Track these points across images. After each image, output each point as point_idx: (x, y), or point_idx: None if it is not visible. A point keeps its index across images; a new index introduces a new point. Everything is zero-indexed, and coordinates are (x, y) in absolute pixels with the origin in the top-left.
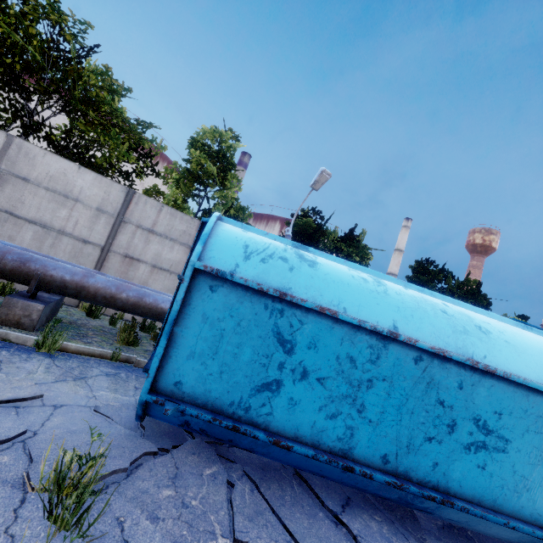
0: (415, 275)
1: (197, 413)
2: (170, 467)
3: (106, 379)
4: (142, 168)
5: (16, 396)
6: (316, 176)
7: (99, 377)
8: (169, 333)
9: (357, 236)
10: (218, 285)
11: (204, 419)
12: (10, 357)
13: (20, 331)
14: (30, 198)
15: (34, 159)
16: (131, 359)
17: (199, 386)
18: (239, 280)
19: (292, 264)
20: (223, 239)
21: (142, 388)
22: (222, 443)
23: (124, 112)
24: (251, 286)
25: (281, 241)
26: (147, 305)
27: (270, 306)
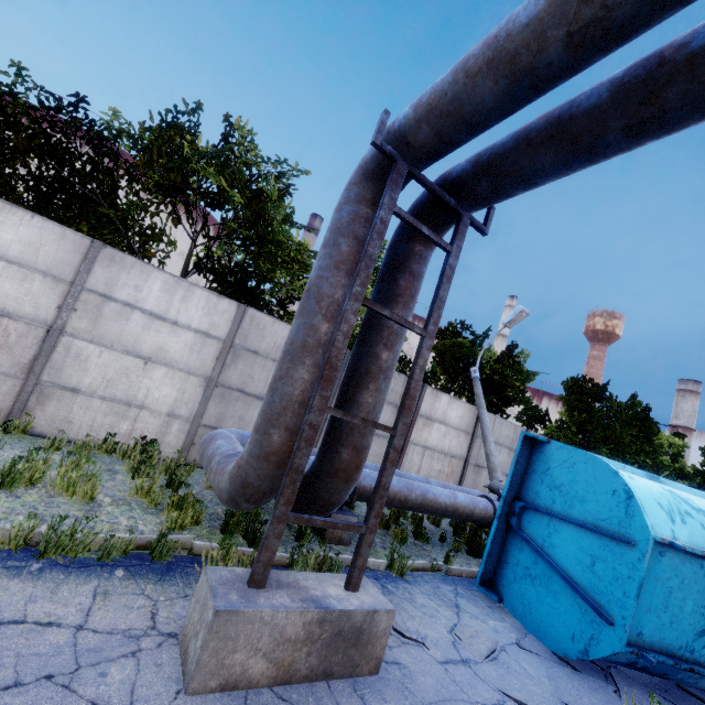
0: (571, 395)
1: (662, 659)
2: (638, 704)
3: (466, 602)
4: (298, 294)
5: (489, 647)
6: (511, 315)
7: (461, 601)
8: (638, 596)
9: (517, 357)
10: (665, 550)
11: (668, 664)
12: (401, 592)
13: (344, 548)
14: (259, 371)
15: (264, 329)
16: (441, 567)
17: (656, 635)
18: (688, 548)
19: (697, 519)
20: (643, 501)
21: (621, 642)
22: (611, 665)
23: (306, 245)
24: (697, 553)
25: (637, 473)
26: (429, 502)
27: (704, 566)
